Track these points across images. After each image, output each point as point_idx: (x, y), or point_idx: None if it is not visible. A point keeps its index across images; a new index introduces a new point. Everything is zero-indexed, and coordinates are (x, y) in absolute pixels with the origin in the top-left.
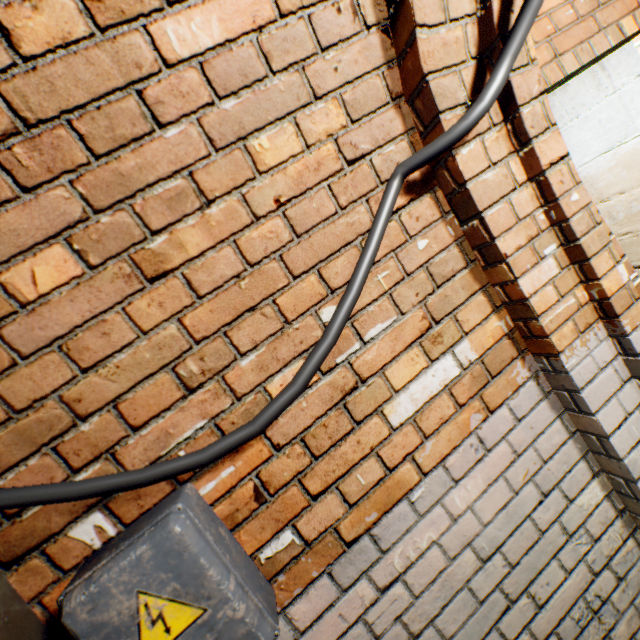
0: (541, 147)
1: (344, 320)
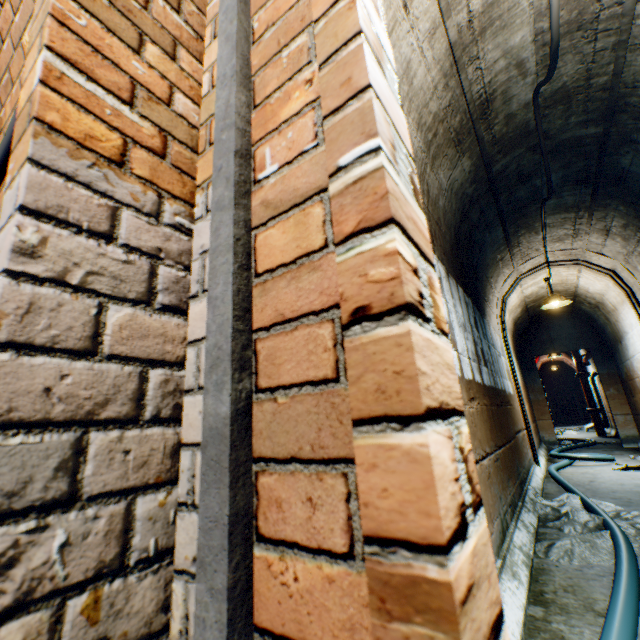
0: None
1: (0, 159)
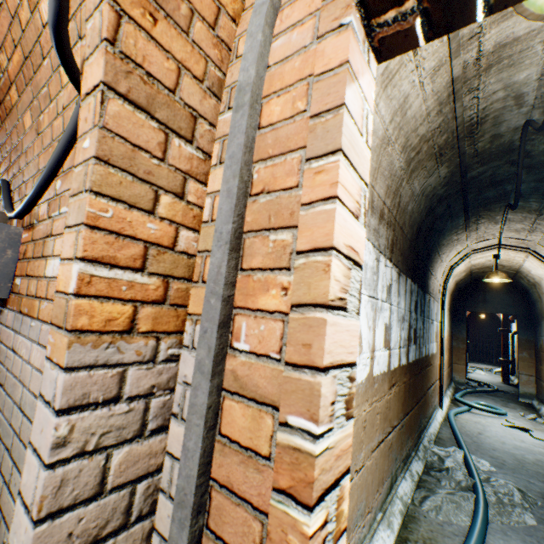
0: (88, 71)
1: (39, 185)
